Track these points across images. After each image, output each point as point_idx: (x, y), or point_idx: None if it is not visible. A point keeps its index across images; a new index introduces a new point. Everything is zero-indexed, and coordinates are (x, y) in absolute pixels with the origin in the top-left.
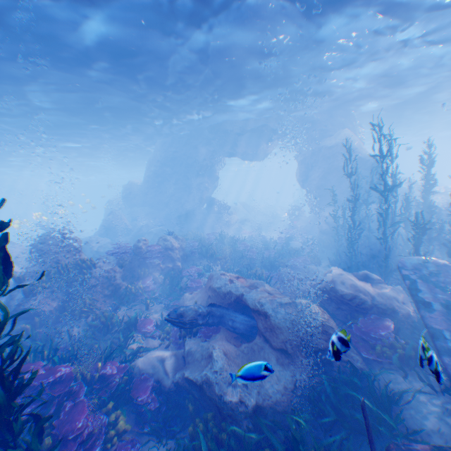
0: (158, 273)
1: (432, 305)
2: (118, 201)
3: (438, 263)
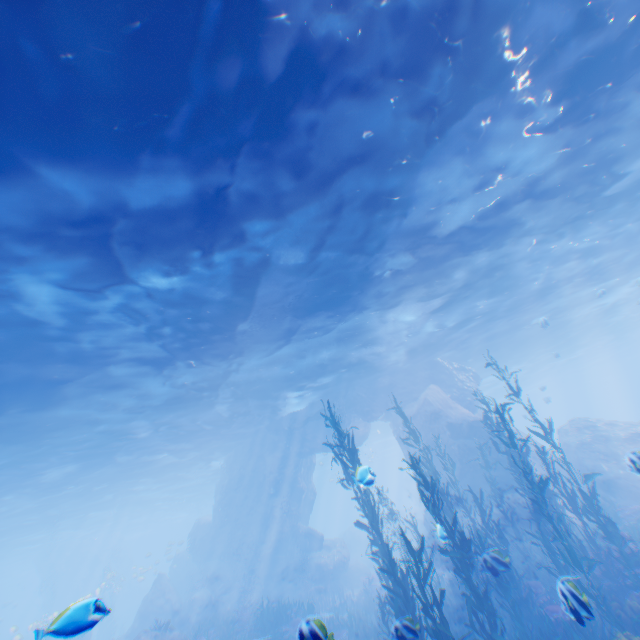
0: None
1: None
2: (190, 553)
3: None
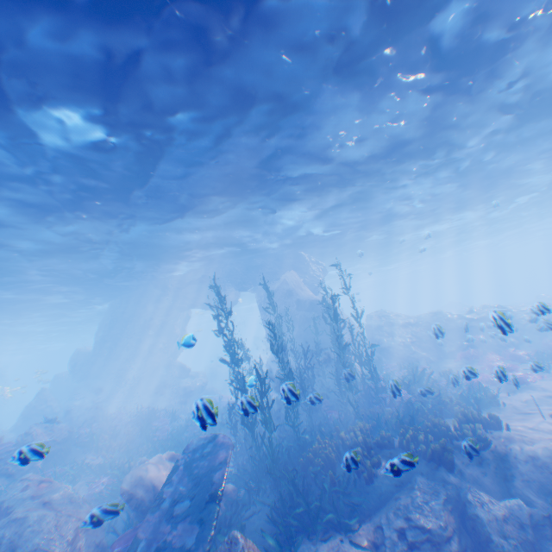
0: (2, 482)
1: (164, 502)
2: (70, 374)
3: (218, 440)
